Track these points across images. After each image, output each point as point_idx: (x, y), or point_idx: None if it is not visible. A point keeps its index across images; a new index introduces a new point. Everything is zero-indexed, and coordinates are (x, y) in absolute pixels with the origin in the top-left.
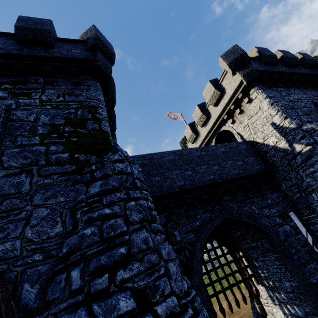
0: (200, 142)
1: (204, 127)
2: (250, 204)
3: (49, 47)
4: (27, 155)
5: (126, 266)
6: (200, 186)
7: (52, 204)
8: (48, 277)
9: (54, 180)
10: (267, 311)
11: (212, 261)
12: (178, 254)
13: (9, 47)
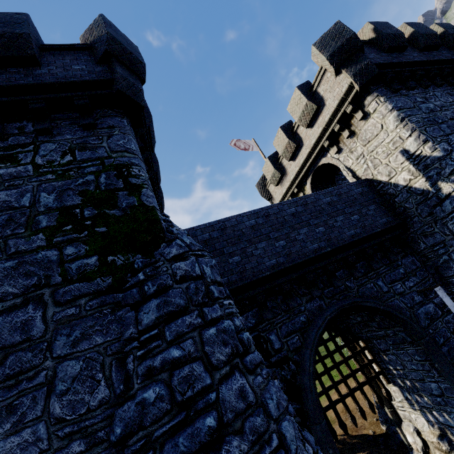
0: (288, 183)
1: (293, 161)
2: (374, 279)
3: (33, 65)
4: (30, 270)
5: (219, 446)
6: (301, 262)
7: (86, 351)
8: None
9: (81, 307)
10: (402, 416)
11: (323, 360)
12: (279, 369)
13: None
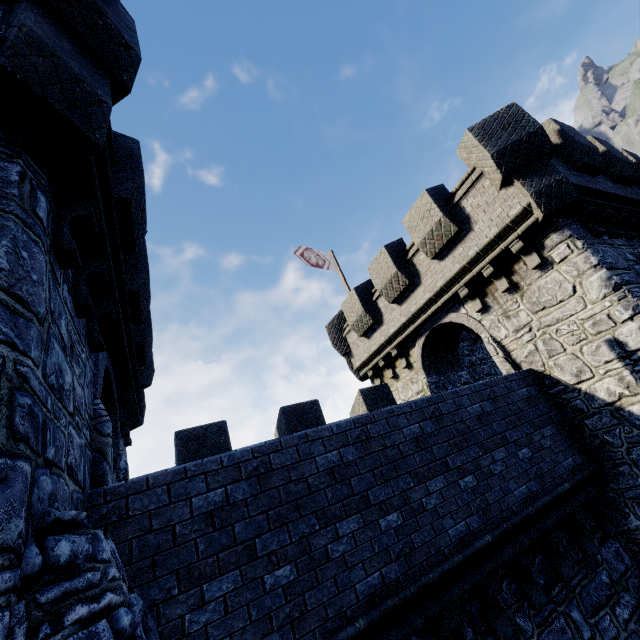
0: (383, 338)
1: (398, 305)
2: (565, 605)
3: None
4: None
5: None
6: (436, 579)
7: None
8: None
9: None
10: None
11: None
12: None
13: None
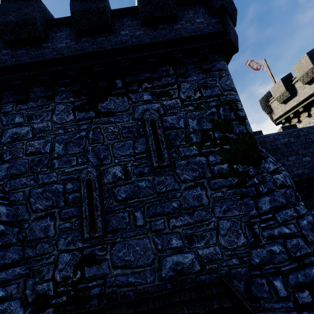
0: (295, 103)
1: (308, 85)
2: None
3: (172, 22)
4: (194, 167)
5: None
6: None
7: (231, 217)
8: (248, 277)
9: (224, 193)
10: None
11: None
12: None
13: (136, 33)
